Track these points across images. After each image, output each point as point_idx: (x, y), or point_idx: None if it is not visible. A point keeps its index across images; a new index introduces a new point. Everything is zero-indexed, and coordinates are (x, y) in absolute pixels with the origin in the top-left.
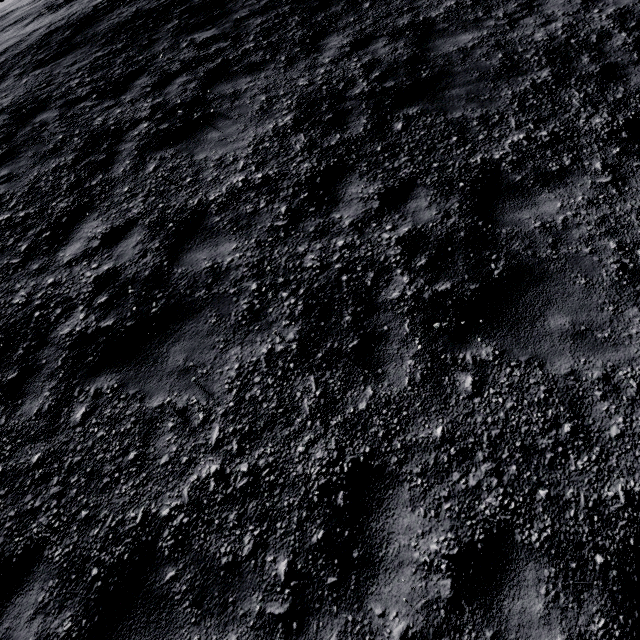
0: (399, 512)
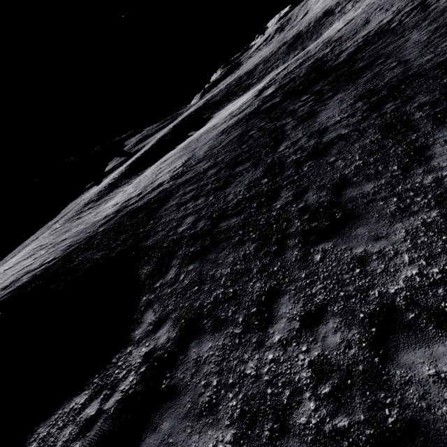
0: (437, 149)
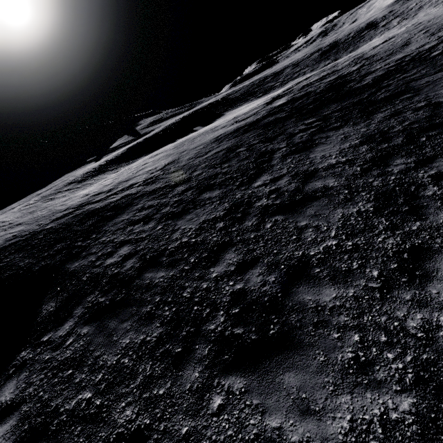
0: (442, 262)
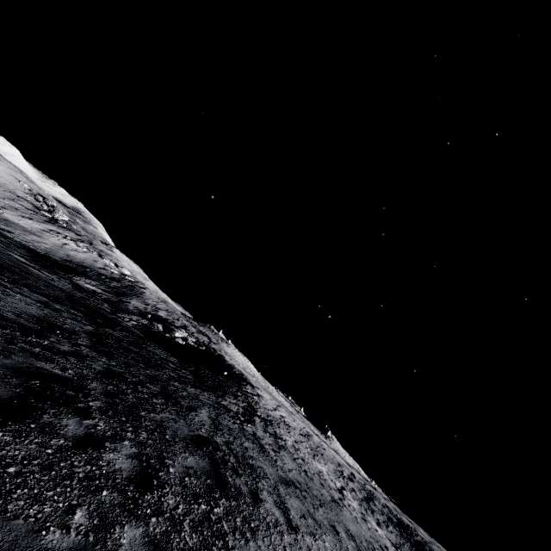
0: None
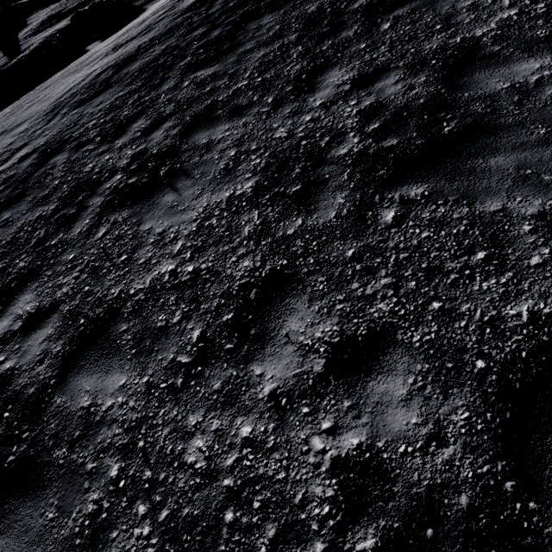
0: None
